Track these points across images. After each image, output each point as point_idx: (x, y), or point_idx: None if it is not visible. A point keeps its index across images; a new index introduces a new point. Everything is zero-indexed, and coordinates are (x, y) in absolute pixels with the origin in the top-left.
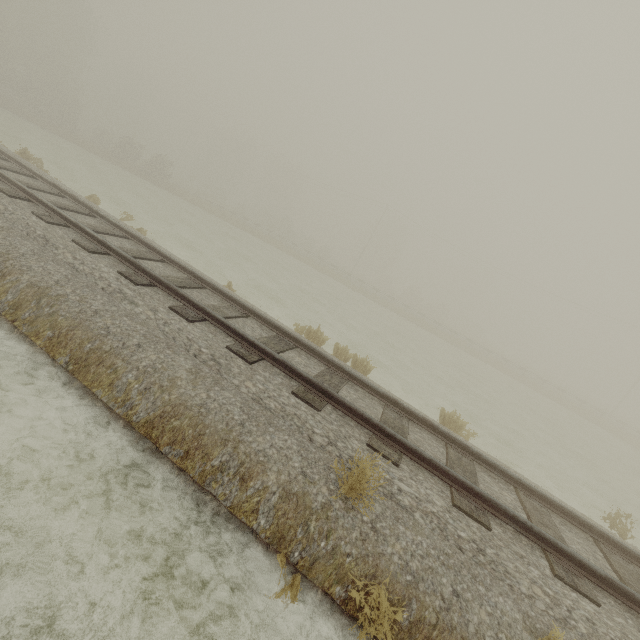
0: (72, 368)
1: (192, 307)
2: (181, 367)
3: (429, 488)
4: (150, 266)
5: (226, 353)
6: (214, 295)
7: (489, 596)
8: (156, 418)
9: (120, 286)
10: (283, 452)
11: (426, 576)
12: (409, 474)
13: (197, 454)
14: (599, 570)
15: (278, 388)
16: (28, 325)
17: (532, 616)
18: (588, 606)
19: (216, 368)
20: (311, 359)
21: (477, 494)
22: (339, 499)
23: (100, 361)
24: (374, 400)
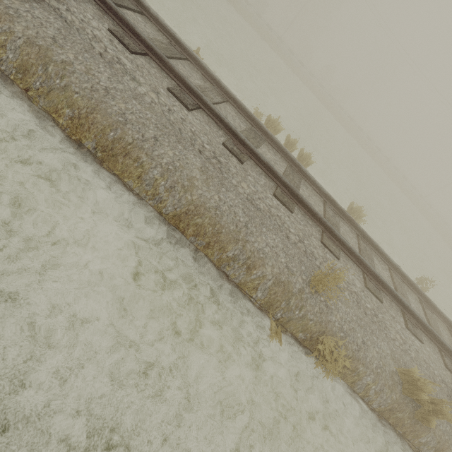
0: (101, 155)
1: (186, 90)
2: (194, 166)
3: (353, 275)
4: (132, 20)
5: (224, 151)
6: (195, 69)
7: (378, 342)
8: (182, 214)
9: (117, 53)
10: (274, 250)
11: (351, 333)
12: (343, 265)
13: (215, 246)
14: (429, 326)
15: (264, 190)
16: (43, 98)
17: (394, 351)
18: (418, 344)
19: (218, 167)
20: (276, 155)
21: (379, 280)
22: (308, 286)
23: (125, 153)
24: (318, 197)
